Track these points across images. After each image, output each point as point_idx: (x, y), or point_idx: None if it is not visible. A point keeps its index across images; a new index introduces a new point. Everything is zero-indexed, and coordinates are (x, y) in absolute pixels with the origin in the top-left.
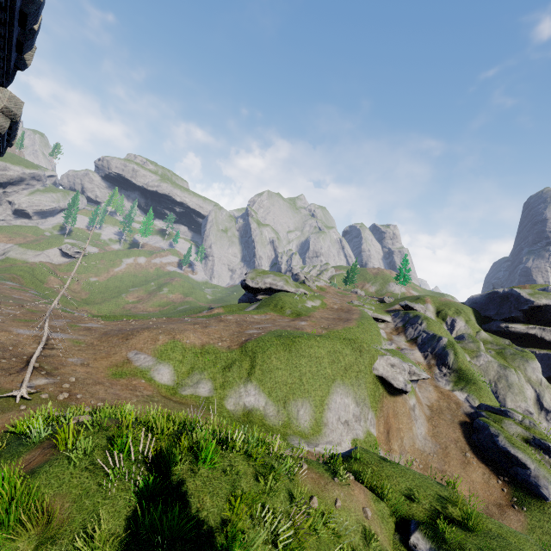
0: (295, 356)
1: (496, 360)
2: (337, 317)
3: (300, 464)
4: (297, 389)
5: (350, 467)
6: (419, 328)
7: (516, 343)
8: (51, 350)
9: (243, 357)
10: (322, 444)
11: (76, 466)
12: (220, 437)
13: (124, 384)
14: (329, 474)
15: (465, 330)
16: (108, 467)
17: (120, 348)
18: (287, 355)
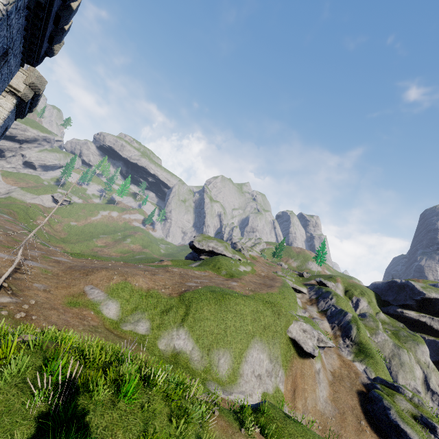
0: (224, 310)
1: (391, 339)
2: (263, 282)
3: (213, 410)
4: (221, 339)
5: (257, 420)
6: (329, 302)
7: (408, 327)
8: (21, 274)
9: (180, 305)
10: (235, 393)
11: (7, 382)
12: (145, 374)
13: (75, 312)
14: (237, 424)
15: (367, 309)
16: (36, 388)
17: (79, 281)
18: (217, 309)
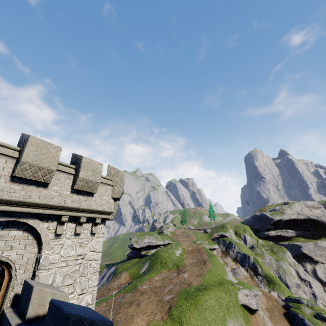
0: (202, 311)
1: (273, 257)
2: (197, 260)
3: None
4: None
5: None
6: (235, 250)
7: (274, 240)
8: None
9: (174, 324)
10: None
11: None
12: None
13: None
14: None
15: (251, 241)
16: None
17: None
18: (197, 313)
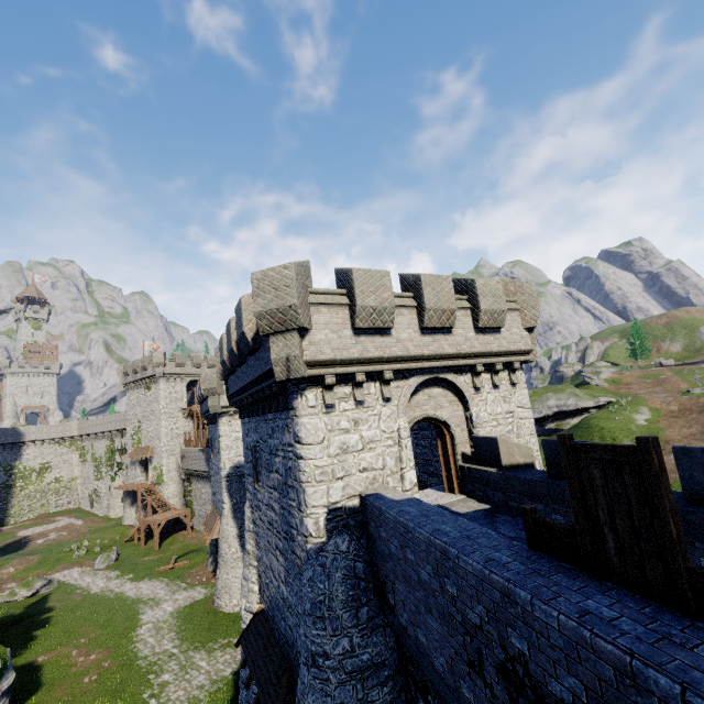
0: None
1: None
2: (702, 428)
3: None
4: None
5: None
6: None
7: None
8: None
9: None
10: None
11: None
12: None
13: None
14: None
15: None
16: None
17: None
18: None
